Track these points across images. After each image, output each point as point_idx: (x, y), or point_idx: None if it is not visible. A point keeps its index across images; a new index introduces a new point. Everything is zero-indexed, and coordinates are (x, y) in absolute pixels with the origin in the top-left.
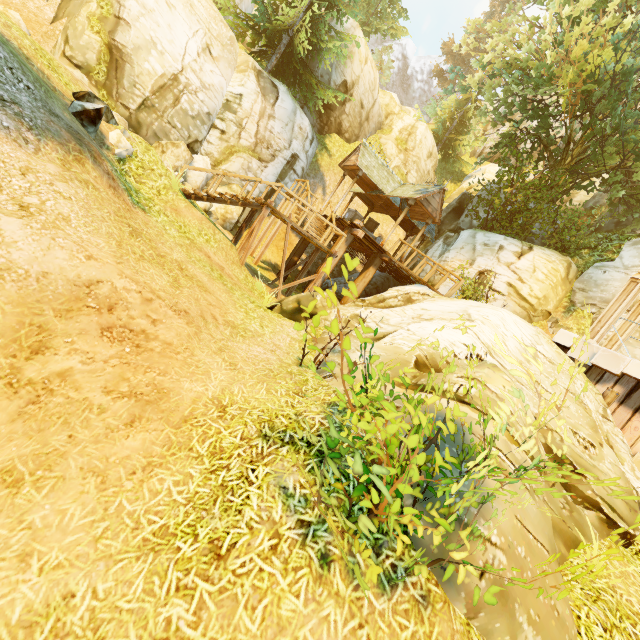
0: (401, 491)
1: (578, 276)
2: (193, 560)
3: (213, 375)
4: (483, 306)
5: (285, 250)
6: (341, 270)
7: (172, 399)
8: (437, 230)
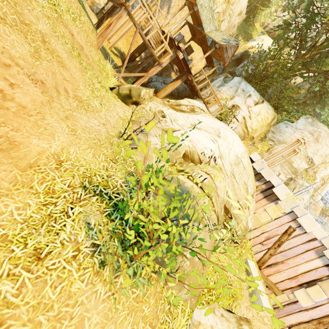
0: (151, 253)
1: (275, 124)
2: (21, 259)
3: (57, 137)
4: (228, 129)
5: (130, 49)
6: (162, 72)
7: (21, 150)
8: (223, 68)
